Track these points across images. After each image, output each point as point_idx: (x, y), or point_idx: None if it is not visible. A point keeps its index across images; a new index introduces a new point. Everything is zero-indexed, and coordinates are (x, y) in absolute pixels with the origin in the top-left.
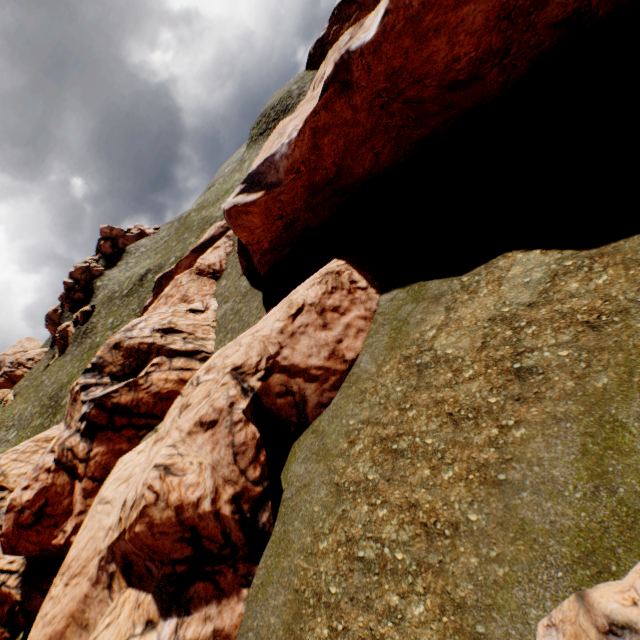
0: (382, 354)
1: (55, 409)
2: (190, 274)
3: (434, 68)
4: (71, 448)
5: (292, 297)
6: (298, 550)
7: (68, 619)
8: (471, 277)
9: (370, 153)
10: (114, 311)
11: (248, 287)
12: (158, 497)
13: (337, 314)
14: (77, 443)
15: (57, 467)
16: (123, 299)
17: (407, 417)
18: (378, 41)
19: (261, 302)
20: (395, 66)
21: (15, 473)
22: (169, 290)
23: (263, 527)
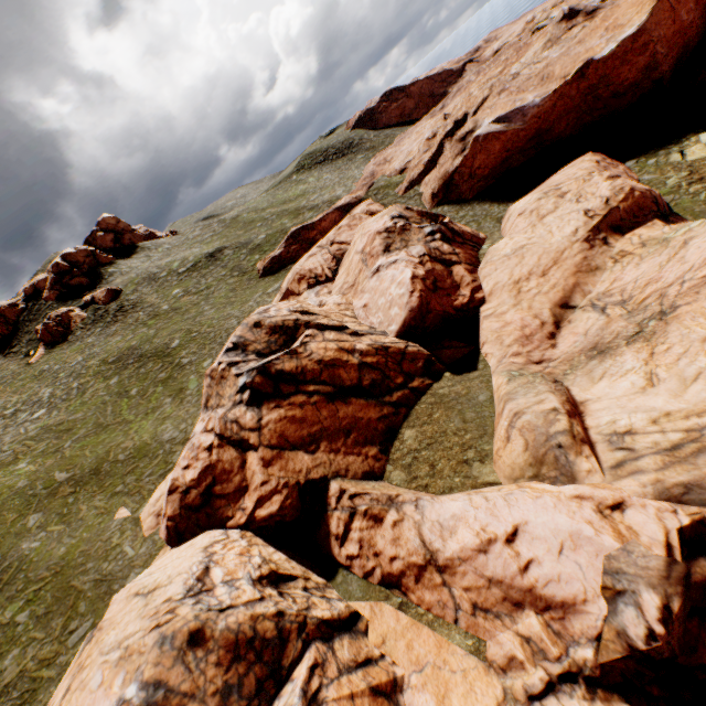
0: (656, 173)
1: (155, 357)
2: (363, 214)
3: (617, 81)
4: (436, 248)
5: (583, 160)
6: (698, 207)
7: (574, 275)
8: (680, 145)
9: (565, 123)
10: (175, 285)
11: (457, 207)
12: (632, 187)
13: (615, 166)
14: (440, 245)
15: (430, 259)
16: (185, 274)
17: (699, 174)
18: (608, 58)
19: (493, 204)
20: (606, 74)
21: (313, 309)
22: (348, 222)
23: (671, 209)
